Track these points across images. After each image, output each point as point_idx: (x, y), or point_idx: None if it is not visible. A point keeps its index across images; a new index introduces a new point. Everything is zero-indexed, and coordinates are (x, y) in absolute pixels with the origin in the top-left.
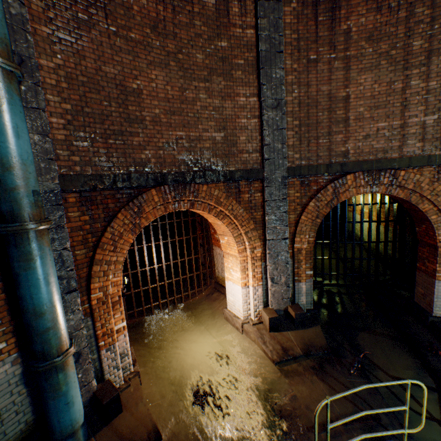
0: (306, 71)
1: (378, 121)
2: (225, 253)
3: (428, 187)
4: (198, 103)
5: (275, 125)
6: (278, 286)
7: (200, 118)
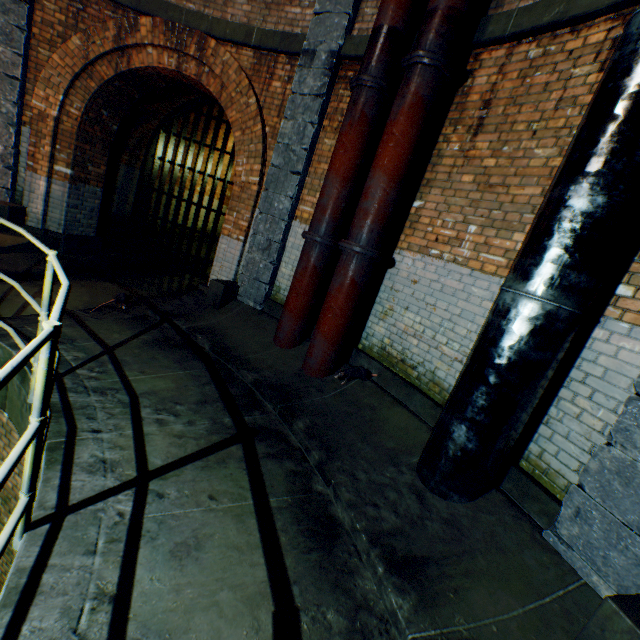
0: None
1: None
2: None
3: (237, 78)
4: None
5: None
6: None
7: None
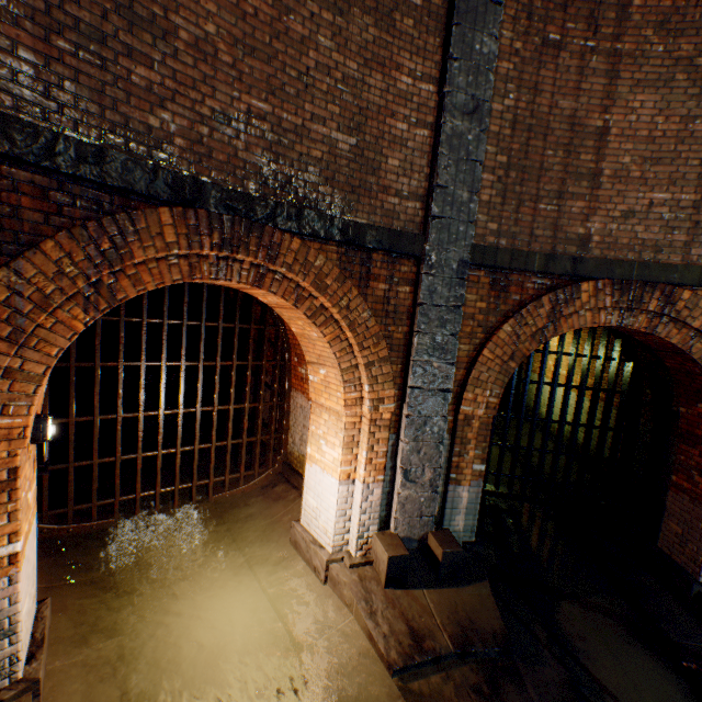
0: (536, 61)
1: (654, 188)
2: (316, 403)
3: None
4: (313, 52)
5: (463, 150)
6: (416, 489)
7: (310, 87)
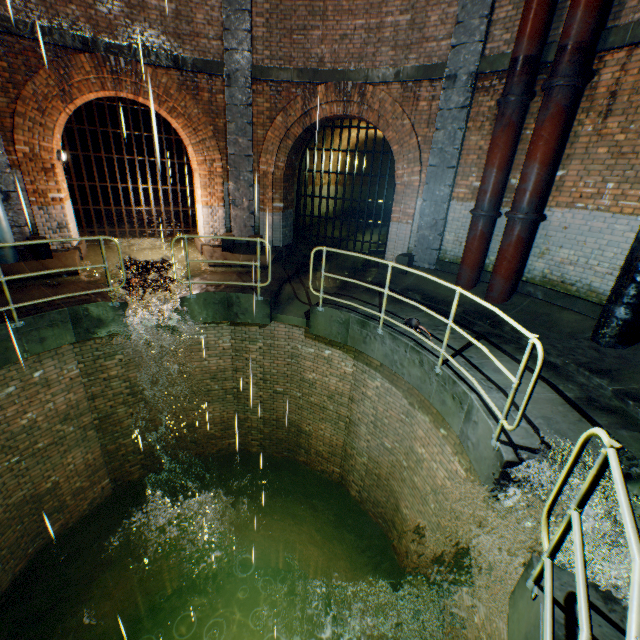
0: None
1: (357, 17)
2: (194, 171)
3: (391, 108)
4: None
5: (237, 5)
6: (241, 212)
7: None
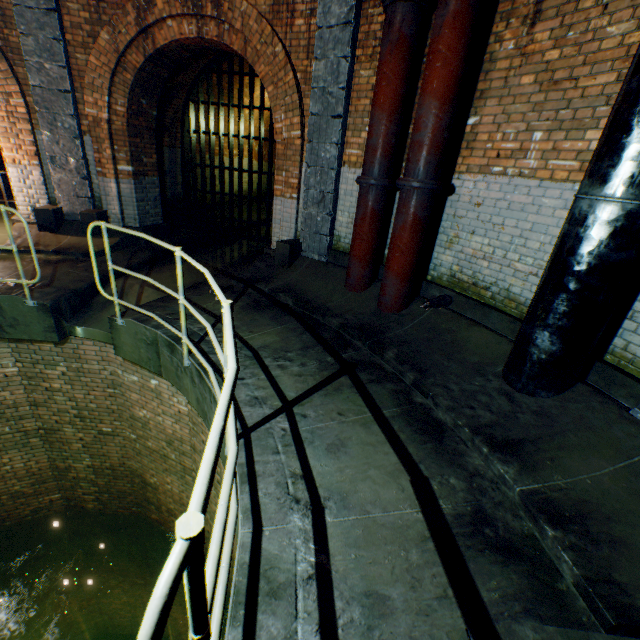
0: None
1: None
2: None
3: (258, 27)
4: None
5: None
6: (67, 175)
7: None
